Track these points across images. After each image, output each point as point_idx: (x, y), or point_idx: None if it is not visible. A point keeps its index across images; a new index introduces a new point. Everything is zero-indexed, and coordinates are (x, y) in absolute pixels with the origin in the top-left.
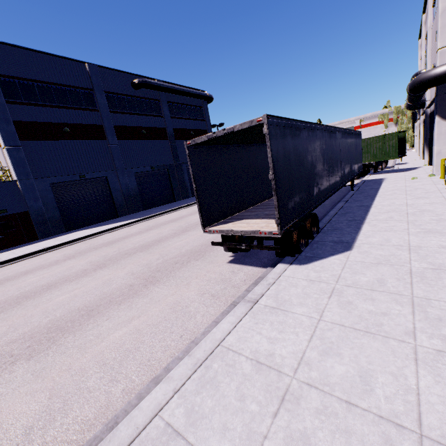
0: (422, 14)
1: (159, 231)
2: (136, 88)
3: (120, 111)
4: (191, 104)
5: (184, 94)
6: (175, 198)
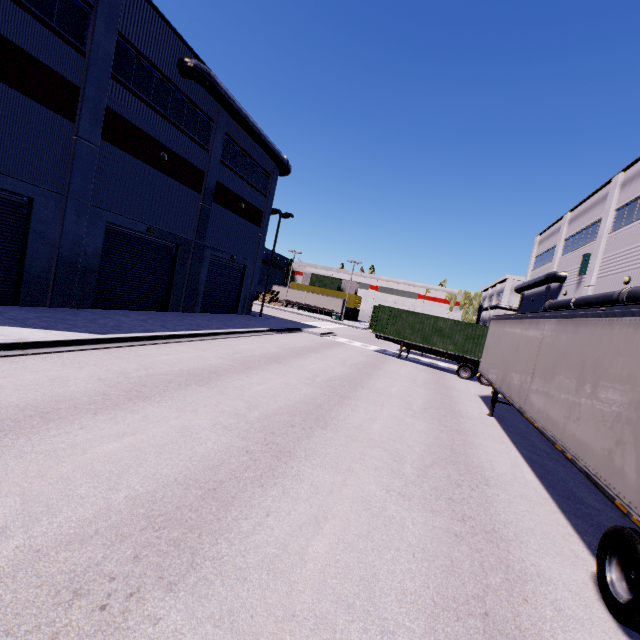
0: (569, 211)
1: (180, 420)
2: (185, 73)
3: (134, 89)
4: (257, 160)
5: (257, 138)
6: (170, 305)
